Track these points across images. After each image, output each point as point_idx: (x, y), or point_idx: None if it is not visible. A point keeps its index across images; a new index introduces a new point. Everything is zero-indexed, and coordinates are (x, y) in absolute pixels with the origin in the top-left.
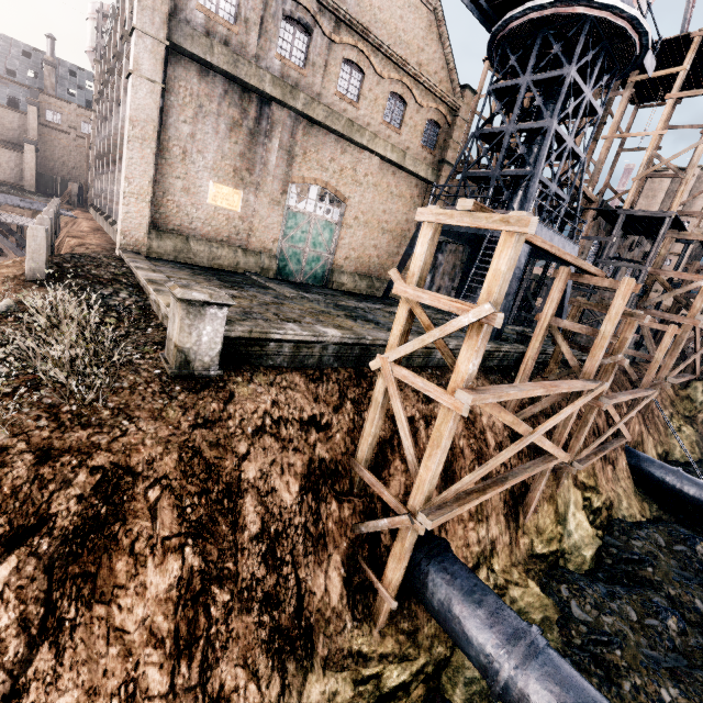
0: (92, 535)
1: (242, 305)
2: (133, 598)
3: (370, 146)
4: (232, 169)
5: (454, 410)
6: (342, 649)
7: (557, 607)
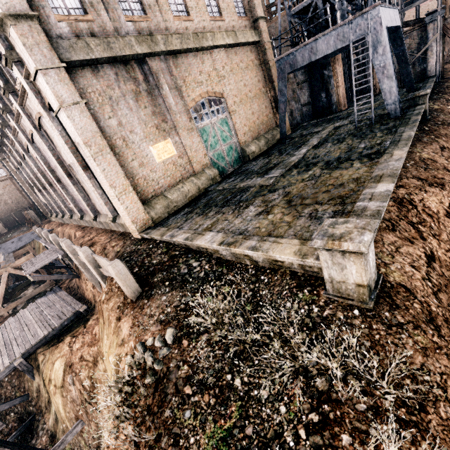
0: None
1: (292, 215)
2: None
3: (215, 43)
4: (155, 128)
5: None
6: None
7: None
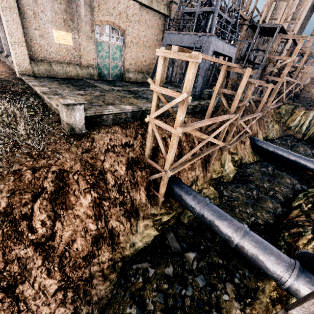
0: (60, 191)
1: (87, 99)
2: (79, 207)
3: None
4: (62, 20)
5: (176, 134)
6: (148, 214)
7: (219, 193)
